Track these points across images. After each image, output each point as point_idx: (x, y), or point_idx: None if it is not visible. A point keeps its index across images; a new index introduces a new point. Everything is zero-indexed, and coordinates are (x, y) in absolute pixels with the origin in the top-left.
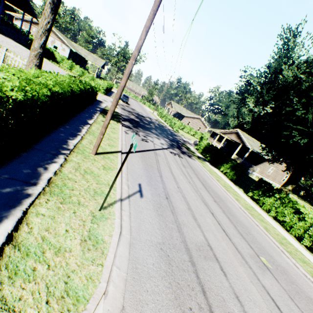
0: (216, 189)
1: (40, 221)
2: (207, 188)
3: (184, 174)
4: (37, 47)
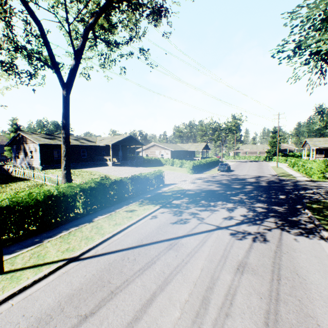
0: None
1: None
2: None
3: (202, 300)
4: (63, 170)
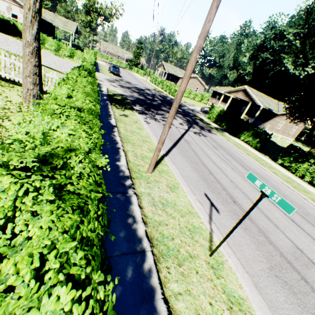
0: (253, 167)
1: (184, 304)
2: (247, 169)
3: (222, 159)
4: (31, 39)
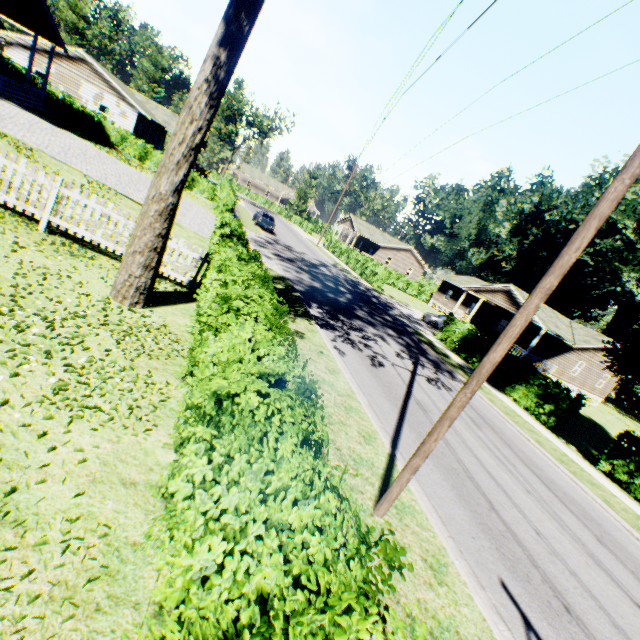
0: (561, 481)
1: None
2: (553, 488)
3: (499, 460)
4: (167, 191)
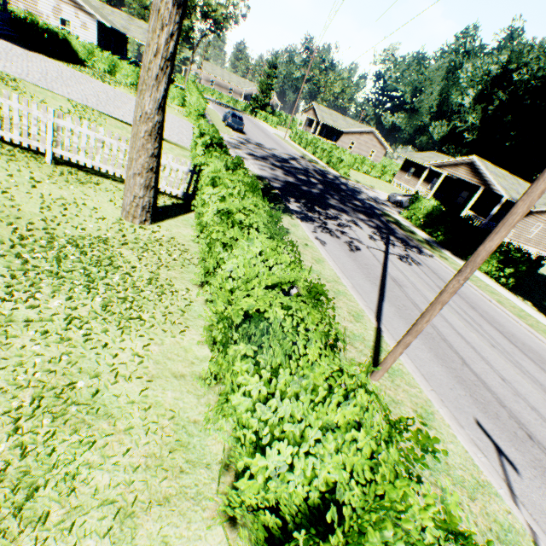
0: (520, 334)
1: None
2: (513, 341)
3: (466, 322)
4: (151, 109)
